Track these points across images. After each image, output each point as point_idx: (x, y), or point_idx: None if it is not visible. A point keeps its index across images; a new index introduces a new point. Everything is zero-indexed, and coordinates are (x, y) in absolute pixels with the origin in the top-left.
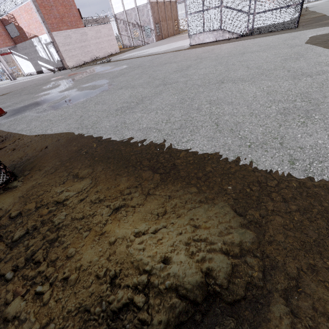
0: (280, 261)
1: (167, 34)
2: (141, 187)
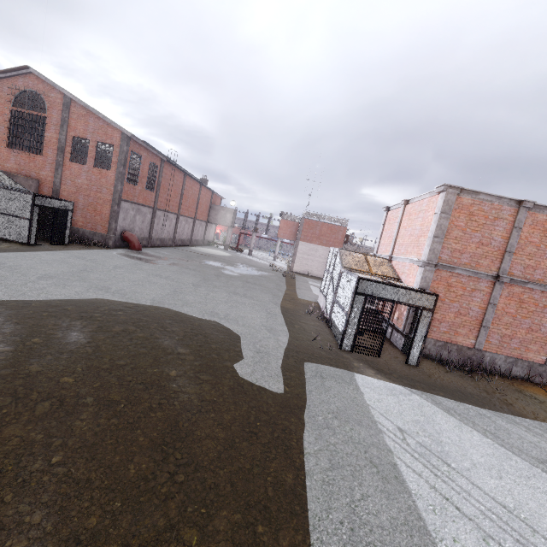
0: None
1: None
2: None
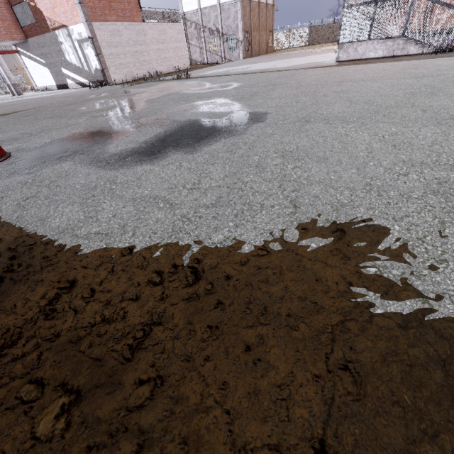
0: None
1: (258, 51)
2: None
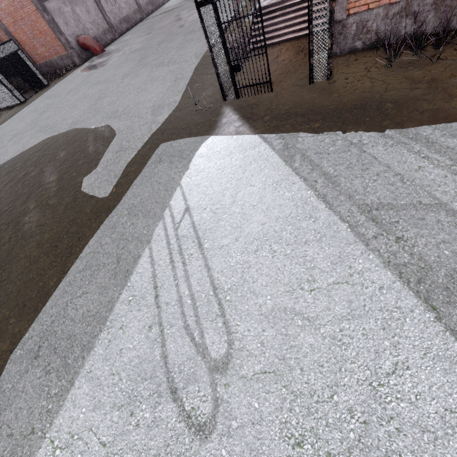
0: None
1: None
2: None
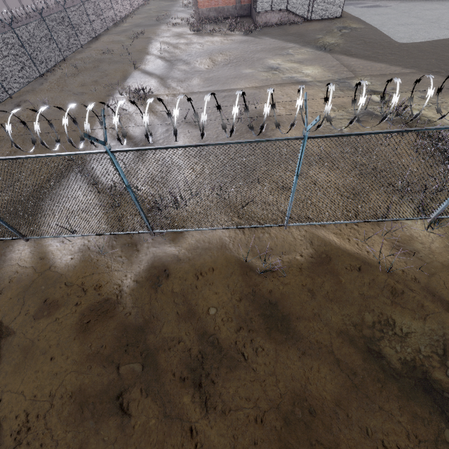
0: (362, 28)
1: None
2: (358, 23)
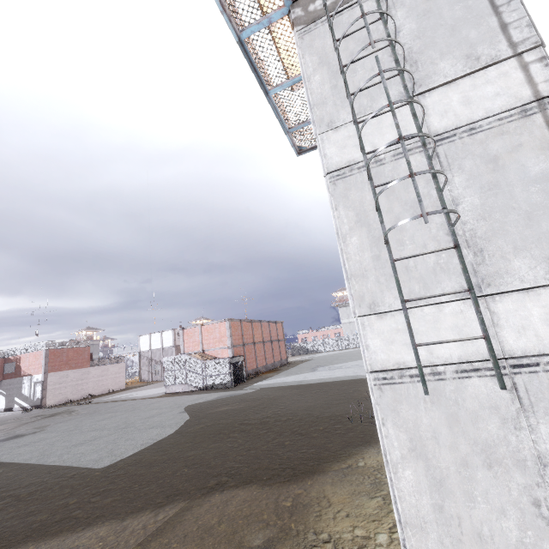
0: None
1: None
2: None
